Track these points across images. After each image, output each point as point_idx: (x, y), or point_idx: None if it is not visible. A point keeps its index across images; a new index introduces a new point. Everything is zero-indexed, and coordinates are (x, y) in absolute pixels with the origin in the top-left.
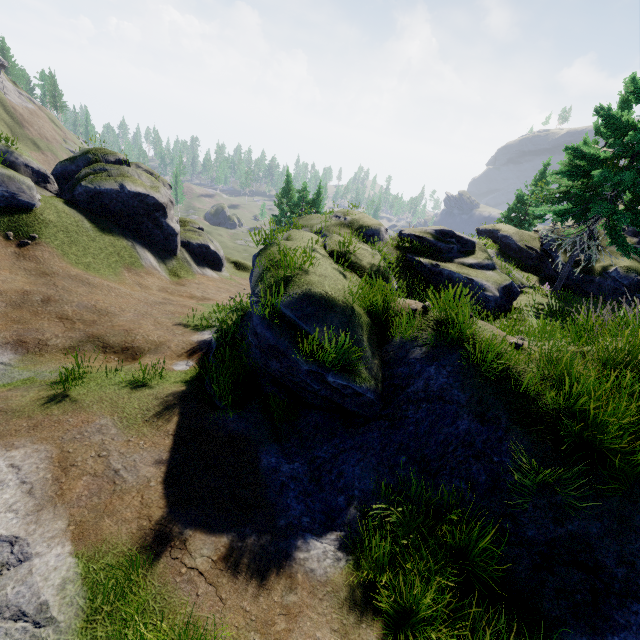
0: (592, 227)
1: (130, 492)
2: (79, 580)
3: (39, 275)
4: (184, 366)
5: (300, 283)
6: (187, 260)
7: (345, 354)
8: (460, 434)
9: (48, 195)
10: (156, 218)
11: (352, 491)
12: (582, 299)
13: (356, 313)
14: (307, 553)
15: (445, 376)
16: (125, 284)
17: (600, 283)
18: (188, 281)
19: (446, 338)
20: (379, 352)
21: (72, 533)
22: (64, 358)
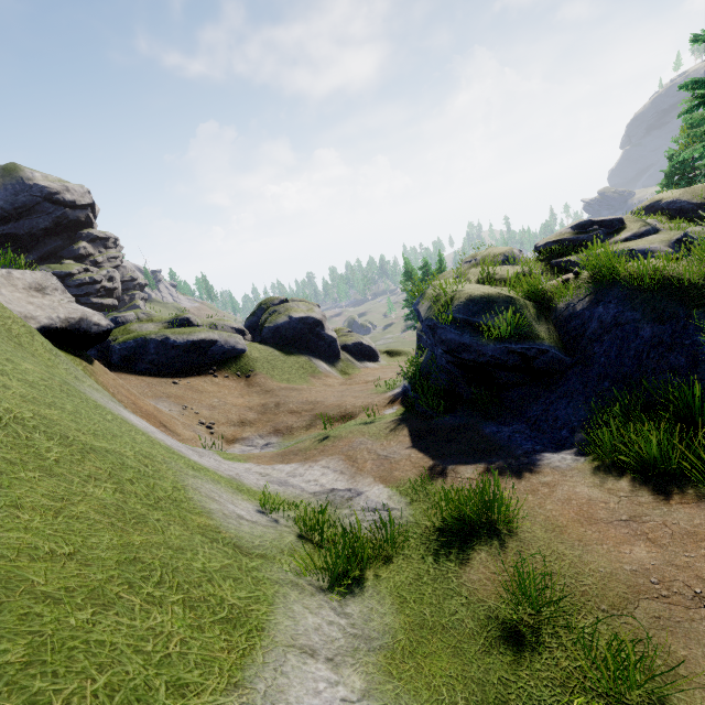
0: None
1: (401, 461)
2: (397, 494)
3: (265, 393)
4: (391, 410)
5: (461, 296)
6: (349, 359)
7: (518, 326)
8: (647, 341)
9: (247, 343)
10: (318, 333)
11: (571, 424)
12: None
13: (514, 298)
14: (548, 461)
15: (614, 308)
16: (315, 387)
17: None
18: (357, 375)
19: (603, 283)
20: (548, 321)
21: (379, 481)
22: (307, 431)
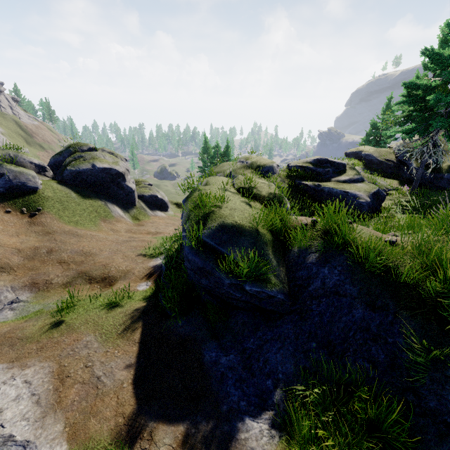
0: (434, 138)
1: (109, 394)
2: None
3: (44, 234)
4: (145, 286)
5: (216, 217)
6: (143, 207)
7: (256, 267)
8: (357, 321)
9: (47, 179)
10: (119, 183)
11: (277, 375)
12: (436, 192)
13: (260, 234)
14: (247, 433)
15: (337, 274)
16: (102, 231)
17: (448, 178)
18: (145, 222)
19: (333, 244)
20: (283, 261)
21: (67, 434)
22: (63, 291)
